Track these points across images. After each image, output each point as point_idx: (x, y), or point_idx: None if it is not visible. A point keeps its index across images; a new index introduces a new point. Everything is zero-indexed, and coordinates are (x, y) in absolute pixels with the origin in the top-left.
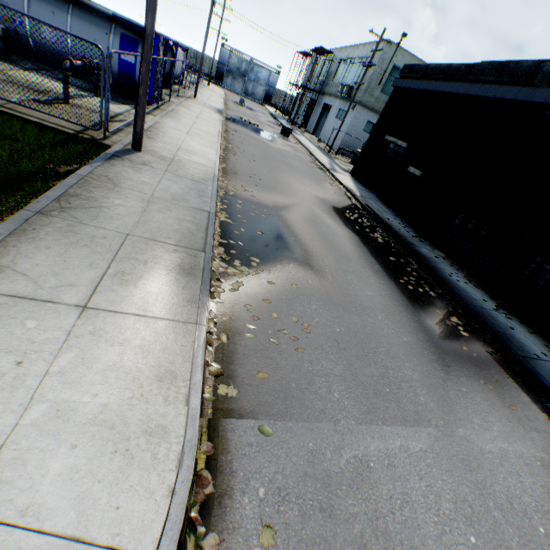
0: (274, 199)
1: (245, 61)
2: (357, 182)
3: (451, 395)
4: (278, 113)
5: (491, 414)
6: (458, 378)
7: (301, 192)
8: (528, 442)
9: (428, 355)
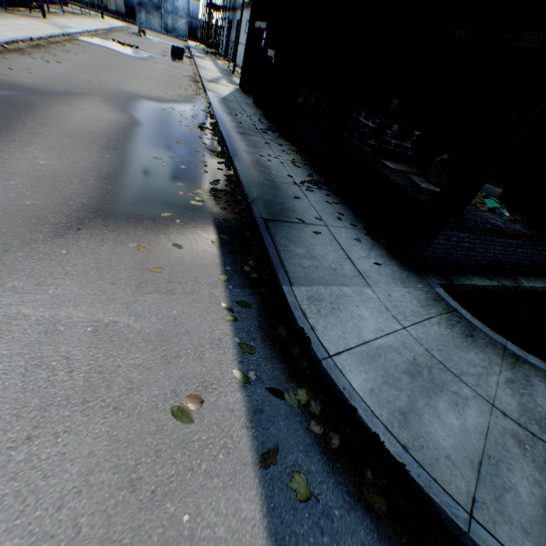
0: (21, 87)
1: None
2: (240, 92)
3: (13, 257)
4: (202, 47)
5: (82, 277)
6: (79, 241)
7: (103, 89)
8: (116, 306)
9: (53, 218)
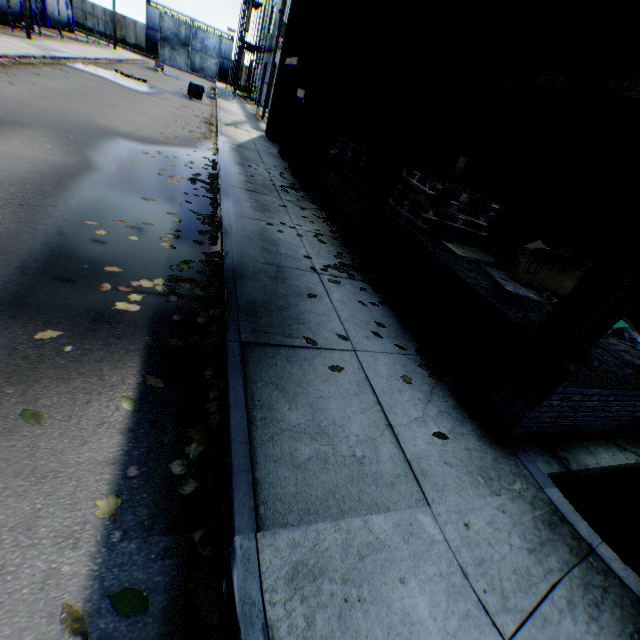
0: None
1: (183, 24)
2: (264, 140)
3: None
4: (232, 90)
5: None
6: None
7: (61, 121)
8: None
9: None
